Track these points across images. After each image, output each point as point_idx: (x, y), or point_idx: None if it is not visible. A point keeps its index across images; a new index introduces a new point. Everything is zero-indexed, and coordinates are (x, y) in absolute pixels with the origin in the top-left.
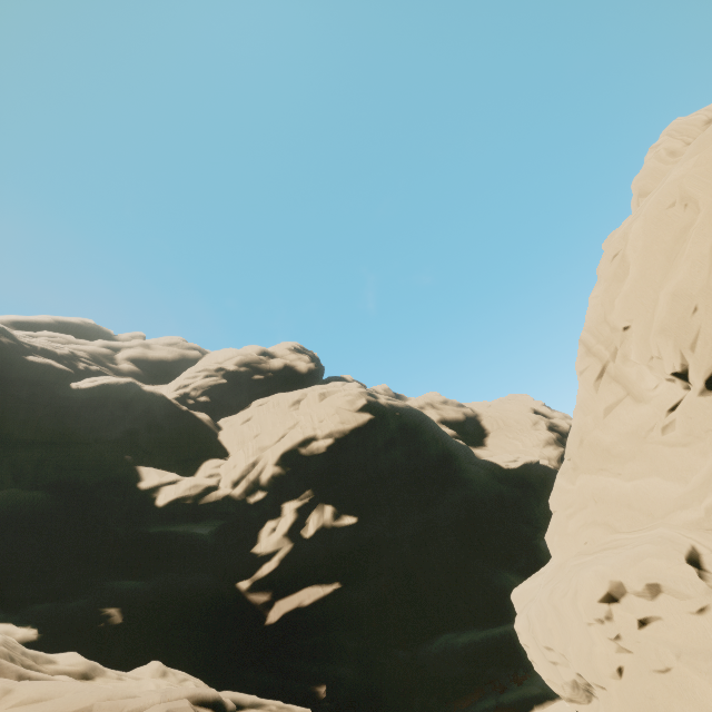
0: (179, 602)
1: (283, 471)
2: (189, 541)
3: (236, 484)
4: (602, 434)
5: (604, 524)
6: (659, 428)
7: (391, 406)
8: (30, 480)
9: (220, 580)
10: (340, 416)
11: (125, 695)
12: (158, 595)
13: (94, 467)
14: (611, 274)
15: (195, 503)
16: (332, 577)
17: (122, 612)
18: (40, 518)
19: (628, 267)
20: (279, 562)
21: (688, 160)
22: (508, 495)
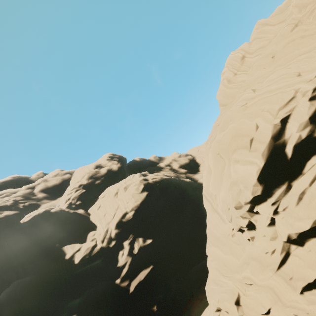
0: (96, 300)
1: (119, 230)
2: (93, 268)
3: (103, 241)
4: (216, 232)
5: (219, 271)
6: (230, 235)
7: (154, 182)
8: (23, 271)
9: (109, 282)
10: (134, 198)
11: None
12: (88, 302)
13: (45, 256)
14: (207, 168)
15: (90, 256)
16: (149, 263)
17: (77, 315)
18: (33, 289)
19: (211, 170)
20: (128, 266)
21: (220, 133)
22: None
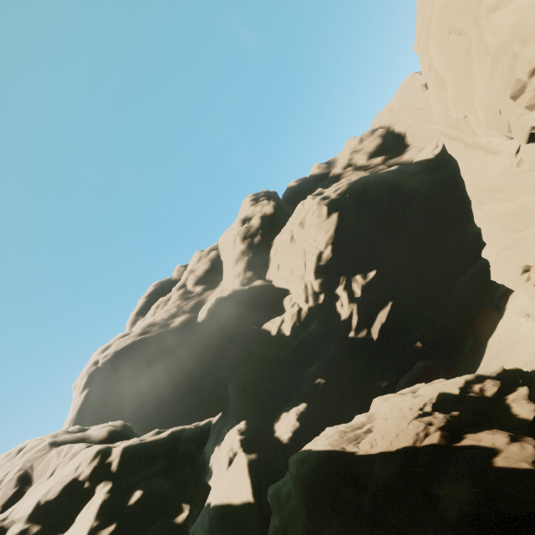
0: (336, 360)
1: (321, 279)
2: (312, 335)
3: (307, 301)
4: (484, 180)
5: (509, 230)
6: (514, 166)
7: (340, 195)
8: (234, 364)
9: (340, 339)
10: (322, 230)
11: (398, 426)
12: (326, 364)
13: (248, 342)
14: (434, 83)
15: (300, 322)
16: (385, 302)
17: (322, 378)
18: (257, 374)
19: (443, 79)
20: (357, 315)
21: None
22: (446, 174)
